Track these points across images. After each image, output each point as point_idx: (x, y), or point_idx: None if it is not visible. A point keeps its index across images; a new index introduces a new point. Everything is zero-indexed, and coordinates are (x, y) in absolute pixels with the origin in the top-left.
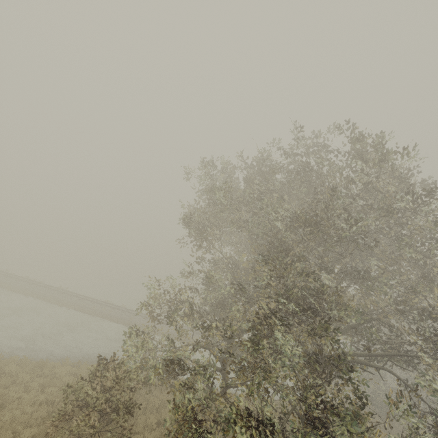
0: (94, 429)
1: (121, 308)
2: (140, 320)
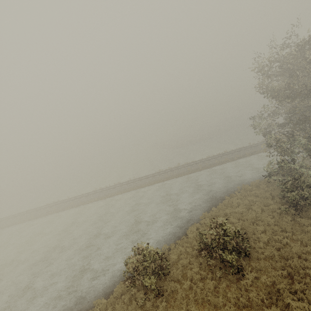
0: (308, 204)
1: (173, 169)
2: (191, 168)
